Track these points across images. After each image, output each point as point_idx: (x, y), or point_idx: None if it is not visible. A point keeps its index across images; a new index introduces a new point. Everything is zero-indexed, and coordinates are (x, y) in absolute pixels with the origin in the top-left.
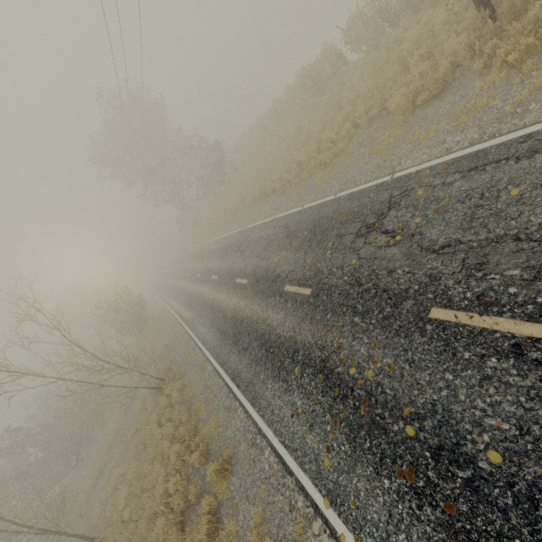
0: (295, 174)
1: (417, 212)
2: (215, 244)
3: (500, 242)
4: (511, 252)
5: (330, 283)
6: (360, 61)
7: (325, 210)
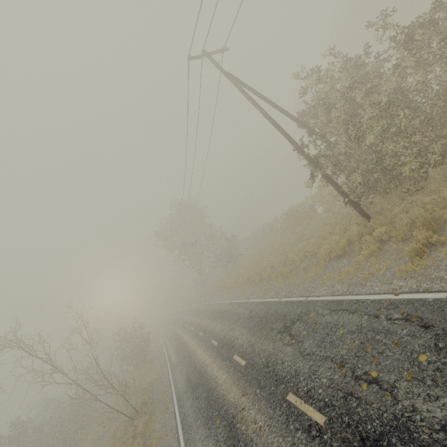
0: (269, 274)
1: (306, 327)
2: (211, 307)
3: (326, 360)
4: (327, 367)
5: (256, 360)
6: (320, 214)
7: (272, 307)
